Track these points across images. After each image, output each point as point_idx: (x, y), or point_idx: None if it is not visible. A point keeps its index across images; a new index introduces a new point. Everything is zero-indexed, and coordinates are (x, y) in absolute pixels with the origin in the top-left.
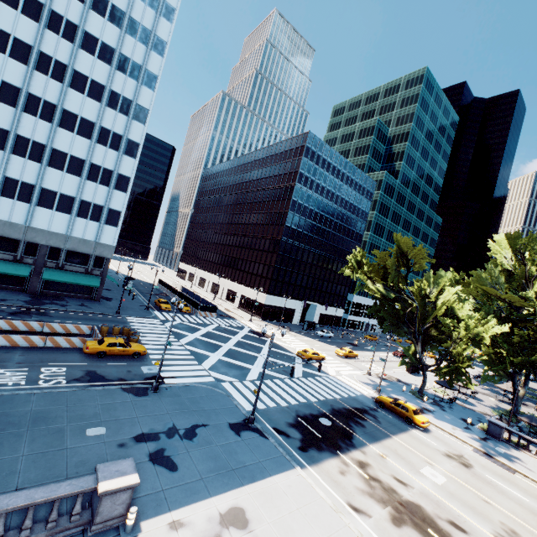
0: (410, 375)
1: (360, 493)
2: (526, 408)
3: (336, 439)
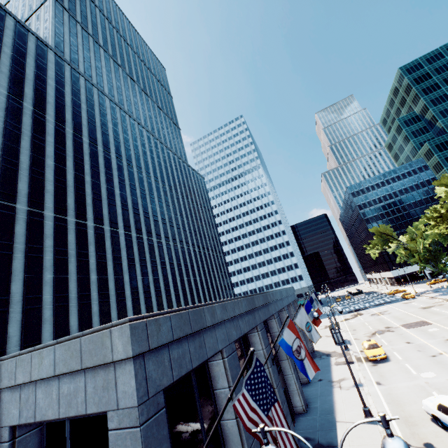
0: None
1: (348, 315)
2: None
3: (359, 310)
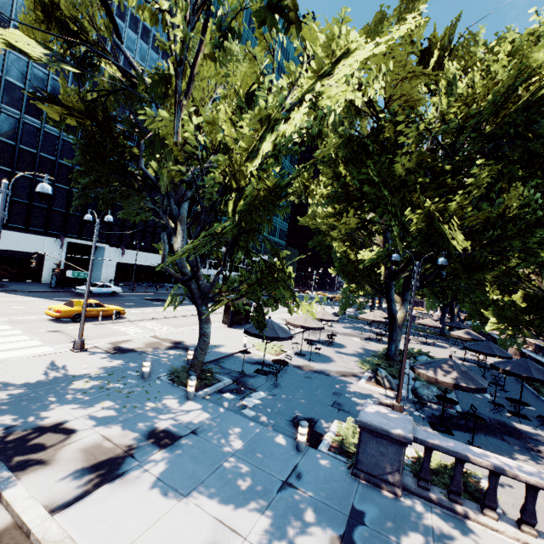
0: (228, 329)
1: None
2: None
3: None
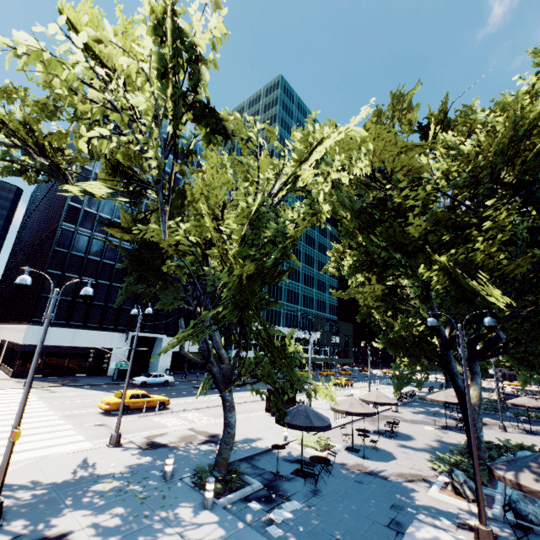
0: (270, 418)
1: None
2: (487, 429)
3: None
